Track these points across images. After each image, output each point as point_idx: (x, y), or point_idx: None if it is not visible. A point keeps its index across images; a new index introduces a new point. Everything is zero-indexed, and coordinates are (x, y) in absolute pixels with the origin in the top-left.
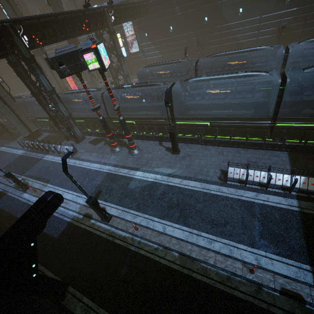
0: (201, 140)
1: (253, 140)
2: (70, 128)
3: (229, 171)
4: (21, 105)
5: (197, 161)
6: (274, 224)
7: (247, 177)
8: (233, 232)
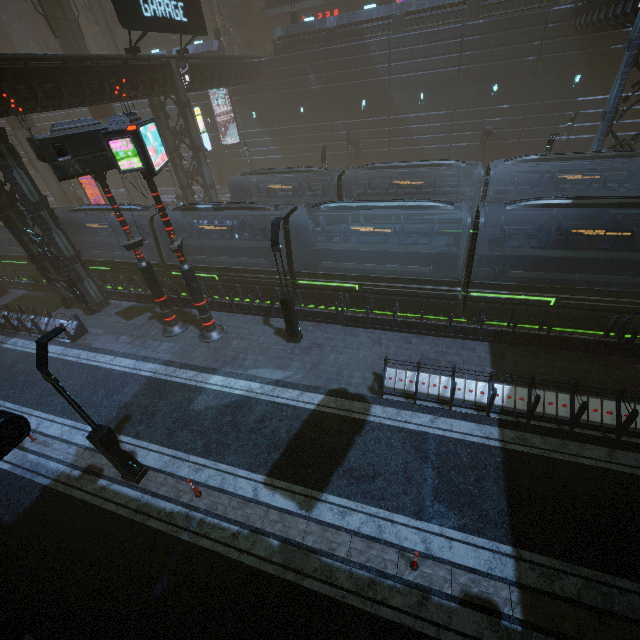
0: (343, 317)
1: (437, 320)
2: (76, 283)
3: (387, 376)
4: None
5: (333, 356)
6: (459, 474)
7: (416, 387)
8: (387, 491)
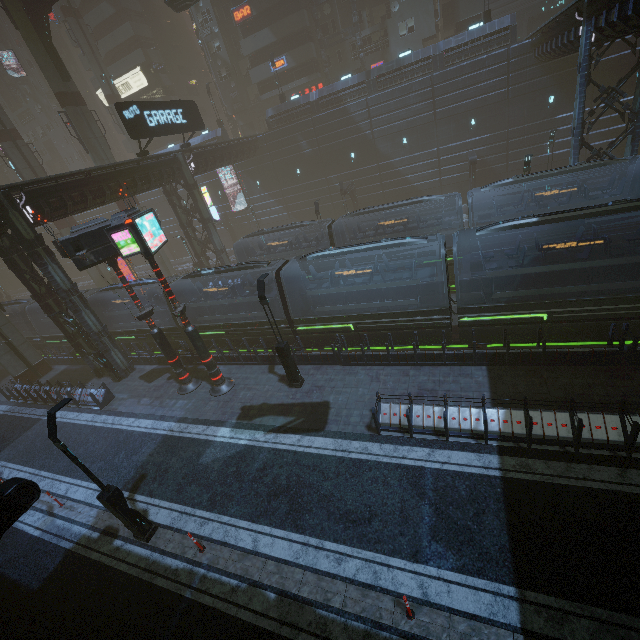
0: (341, 357)
1: (437, 348)
2: (104, 354)
3: (382, 412)
4: (18, 316)
5: (332, 397)
6: (457, 509)
7: (408, 420)
8: (384, 533)
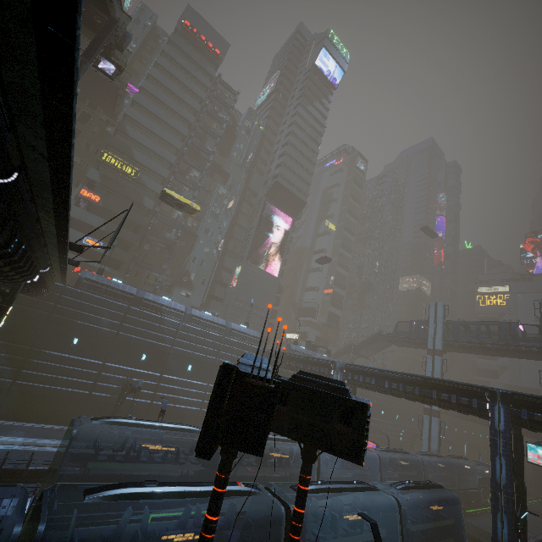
0: None
1: None
2: None
3: None
4: None
5: None
6: None
7: None
8: None
